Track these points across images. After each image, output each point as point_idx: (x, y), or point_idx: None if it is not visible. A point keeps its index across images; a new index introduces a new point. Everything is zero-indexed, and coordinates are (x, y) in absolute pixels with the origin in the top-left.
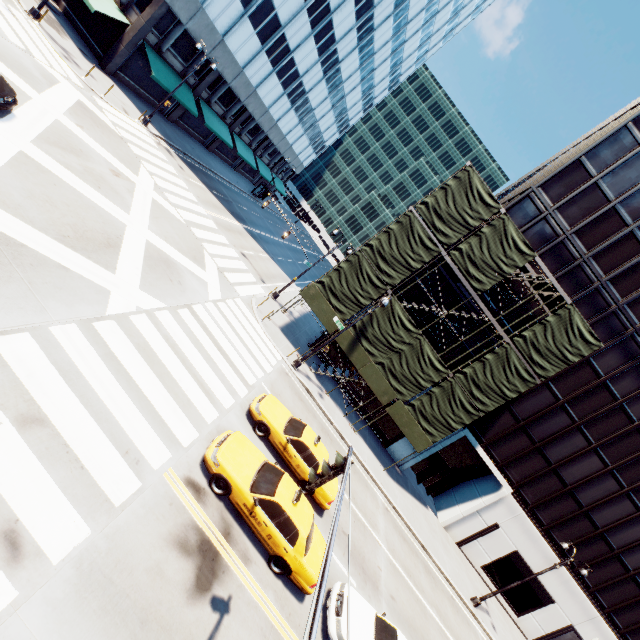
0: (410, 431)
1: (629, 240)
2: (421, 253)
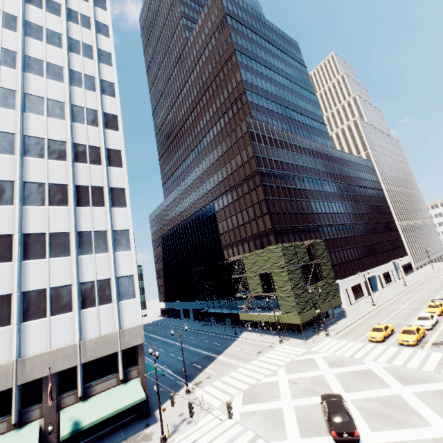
0: (337, 302)
1: (290, 215)
2: (298, 272)
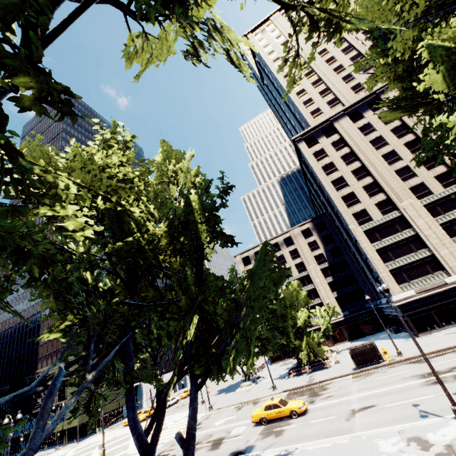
0: None
1: None
2: None
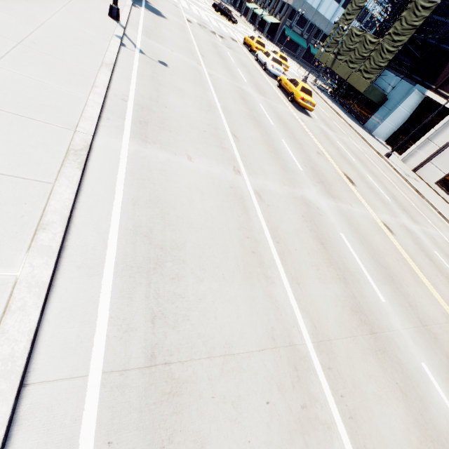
0: (358, 84)
1: None
2: None
